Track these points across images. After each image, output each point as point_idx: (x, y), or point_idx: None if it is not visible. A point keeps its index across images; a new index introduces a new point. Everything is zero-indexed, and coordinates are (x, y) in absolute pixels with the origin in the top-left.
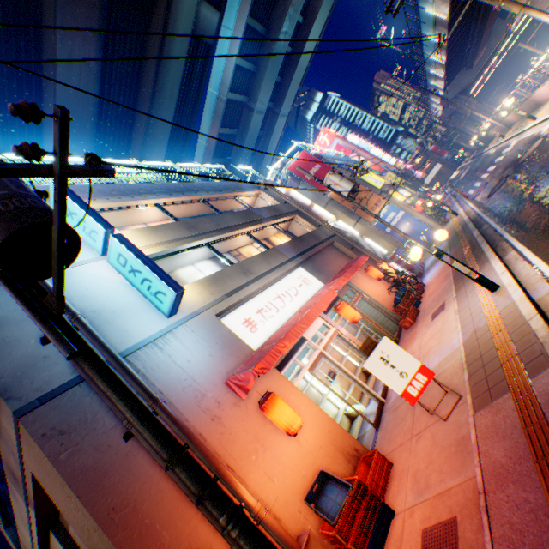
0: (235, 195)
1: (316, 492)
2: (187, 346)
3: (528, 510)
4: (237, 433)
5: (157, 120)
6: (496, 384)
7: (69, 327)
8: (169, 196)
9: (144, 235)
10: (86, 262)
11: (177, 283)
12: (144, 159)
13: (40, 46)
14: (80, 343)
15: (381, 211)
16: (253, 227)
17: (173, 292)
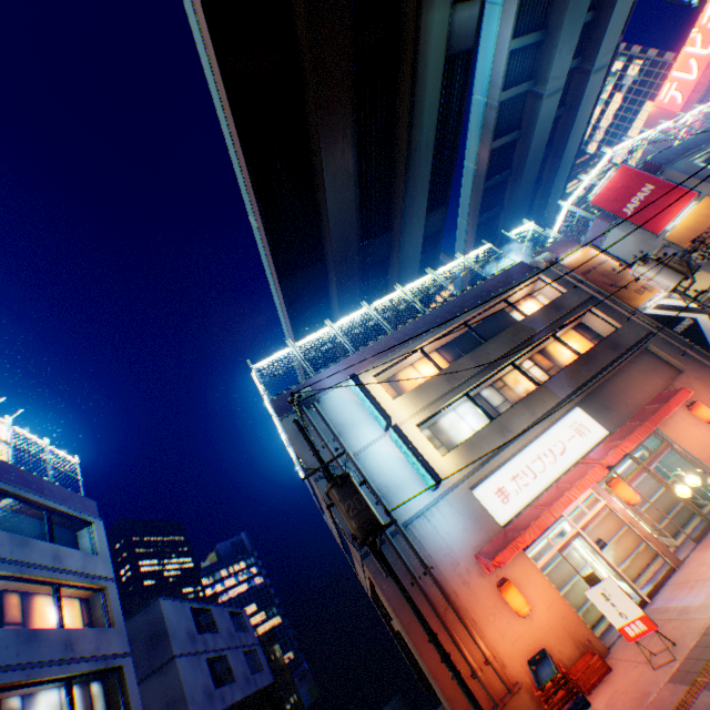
0: (501, 298)
1: (537, 659)
2: (446, 519)
3: None
4: (480, 597)
5: (413, 182)
6: (691, 672)
7: (383, 556)
8: (429, 335)
9: (411, 400)
10: (376, 439)
11: (436, 473)
12: (404, 226)
13: (311, 174)
14: (389, 566)
15: None
16: (519, 354)
17: (434, 482)
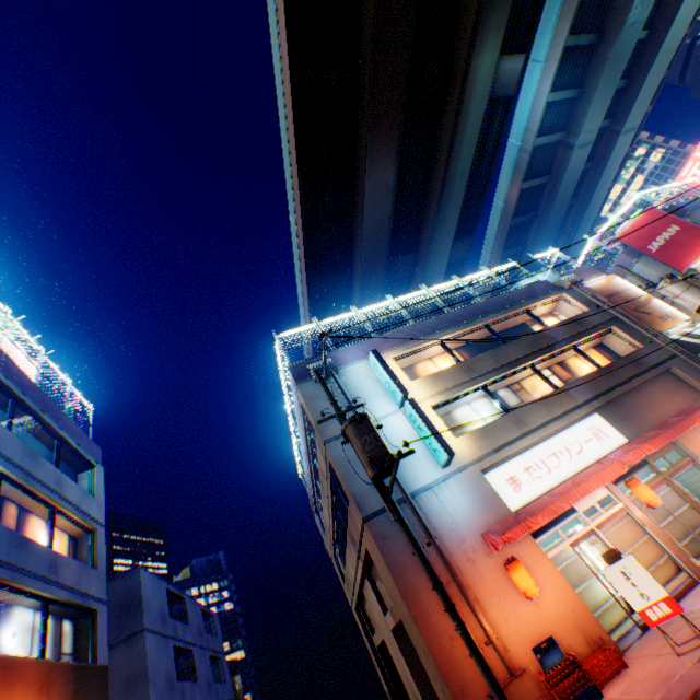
0: (524, 308)
1: (543, 648)
2: (454, 496)
3: None
4: (484, 576)
5: (445, 206)
6: None
7: (392, 501)
8: (450, 330)
9: (428, 383)
10: (390, 414)
11: (449, 446)
12: (431, 247)
13: (353, 184)
14: (397, 512)
15: None
16: (538, 358)
17: (446, 455)
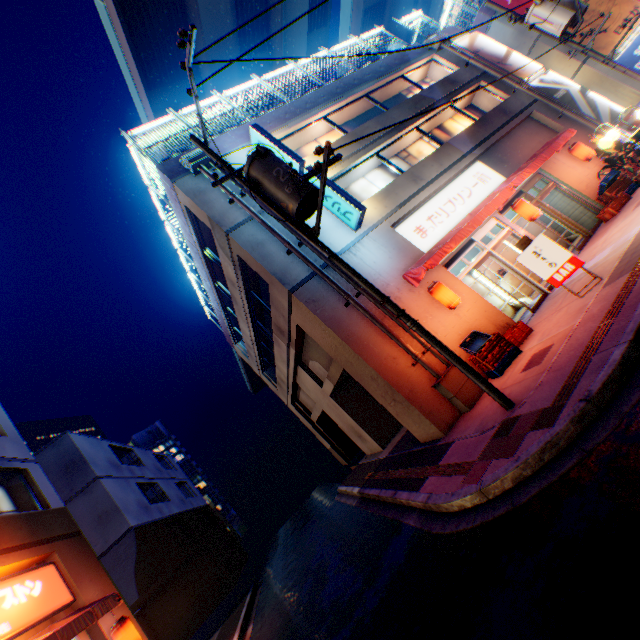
0: (400, 75)
1: (468, 343)
2: (371, 253)
3: (587, 331)
4: (412, 308)
5: None
6: (627, 268)
7: (322, 243)
8: (332, 104)
9: (321, 159)
10: None
11: (359, 204)
12: (286, 40)
13: None
14: (329, 251)
15: (633, 32)
16: (422, 120)
17: (358, 212)
